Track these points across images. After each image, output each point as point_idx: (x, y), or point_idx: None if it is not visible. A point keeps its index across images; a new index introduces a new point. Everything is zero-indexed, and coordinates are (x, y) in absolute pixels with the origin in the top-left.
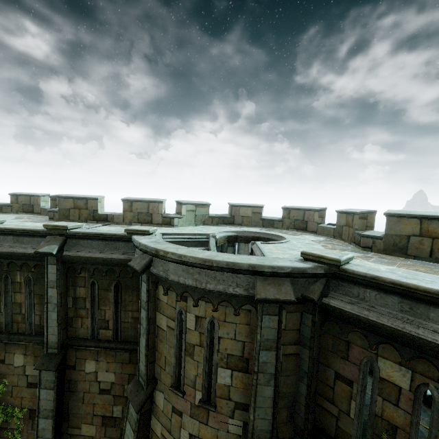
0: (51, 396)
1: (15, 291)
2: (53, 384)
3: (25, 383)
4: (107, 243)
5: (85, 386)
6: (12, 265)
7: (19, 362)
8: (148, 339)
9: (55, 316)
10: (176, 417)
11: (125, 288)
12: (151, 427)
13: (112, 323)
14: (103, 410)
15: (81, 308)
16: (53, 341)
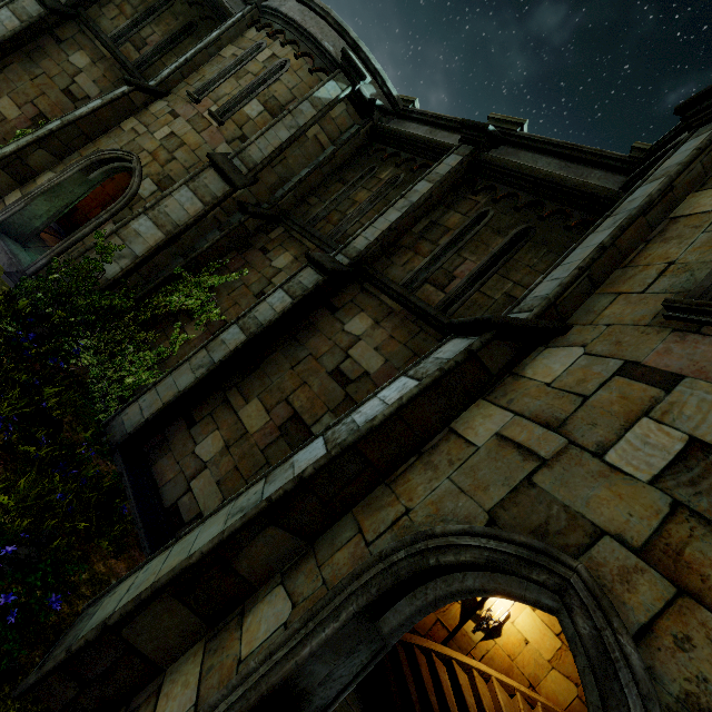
0: (281, 306)
1: (365, 186)
2: (301, 292)
3: (259, 289)
4: (568, 165)
5: (321, 346)
6: (393, 159)
7: (281, 263)
8: (633, 222)
9: (394, 217)
10: (631, 387)
11: (538, 242)
12: (450, 426)
13: (459, 282)
14: (306, 404)
15: (430, 240)
16: (357, 247)
